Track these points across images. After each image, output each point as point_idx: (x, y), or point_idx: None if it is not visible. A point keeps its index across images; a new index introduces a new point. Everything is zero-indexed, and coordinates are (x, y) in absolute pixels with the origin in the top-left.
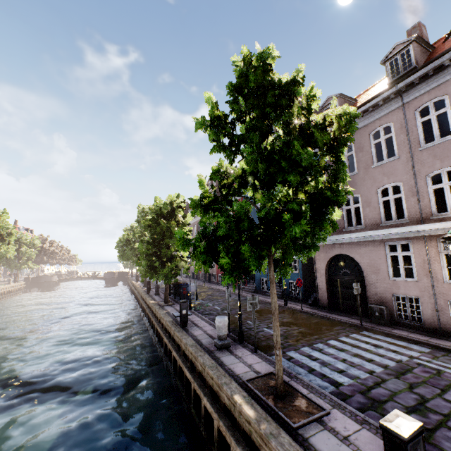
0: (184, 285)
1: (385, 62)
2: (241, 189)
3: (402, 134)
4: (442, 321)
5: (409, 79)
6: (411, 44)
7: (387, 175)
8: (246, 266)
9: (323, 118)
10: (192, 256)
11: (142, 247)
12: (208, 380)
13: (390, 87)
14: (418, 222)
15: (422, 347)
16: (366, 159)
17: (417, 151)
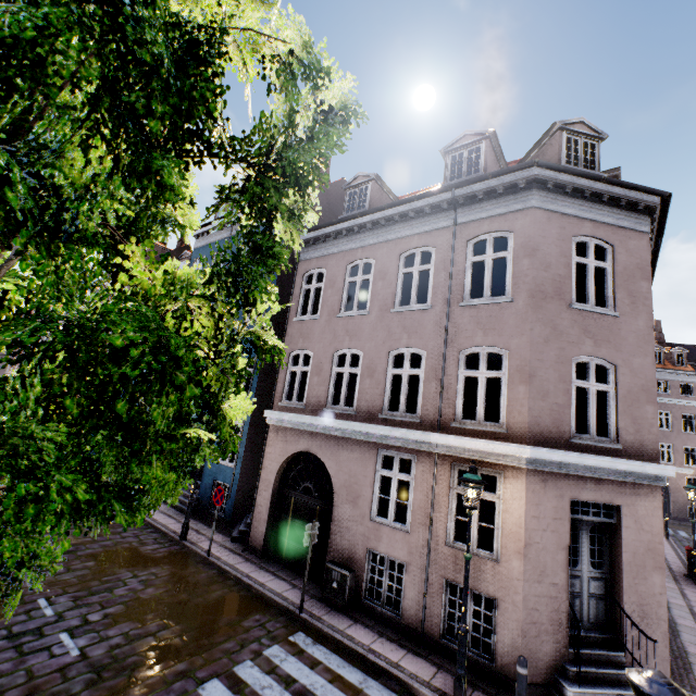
0: None
1: (447, 152)
2: None
3: (444, 272)
4: (429, 617)
5: (472, 187)
6: (484, 140)
7: (410, 331)
8: None
9: None
10: None
11: None
12: None
13: (445, 188)
14: (434, 426)
15: (386, 690)
16: (386, 294)
17: (458, 307)
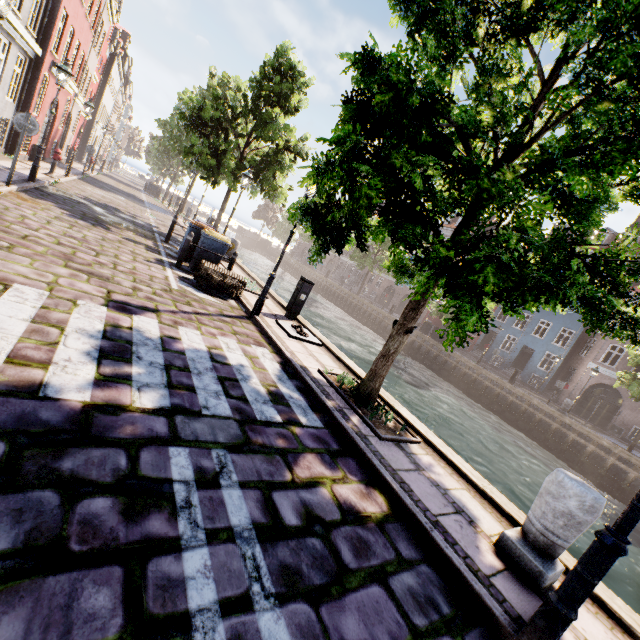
0: None
1: None
2: None
3: None
4: None
5: None
6: None
7: None
8: None
9: None
10: None
11: None
12: (581, 431)
13: None
14: None
15: None
16: None
17: None
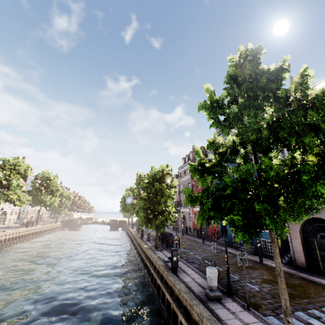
0: (170, 234)
1: None
2: (231, 157)
3: None
4: None
5: None
6: None
7: None
8: (263, 224)
9: (320, 91)
10: (201, 211)
11: (141, 203)
12: None
13: None
14: None
15: None
16: None
17: None
